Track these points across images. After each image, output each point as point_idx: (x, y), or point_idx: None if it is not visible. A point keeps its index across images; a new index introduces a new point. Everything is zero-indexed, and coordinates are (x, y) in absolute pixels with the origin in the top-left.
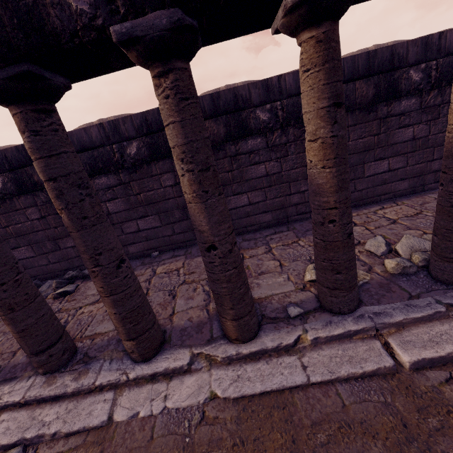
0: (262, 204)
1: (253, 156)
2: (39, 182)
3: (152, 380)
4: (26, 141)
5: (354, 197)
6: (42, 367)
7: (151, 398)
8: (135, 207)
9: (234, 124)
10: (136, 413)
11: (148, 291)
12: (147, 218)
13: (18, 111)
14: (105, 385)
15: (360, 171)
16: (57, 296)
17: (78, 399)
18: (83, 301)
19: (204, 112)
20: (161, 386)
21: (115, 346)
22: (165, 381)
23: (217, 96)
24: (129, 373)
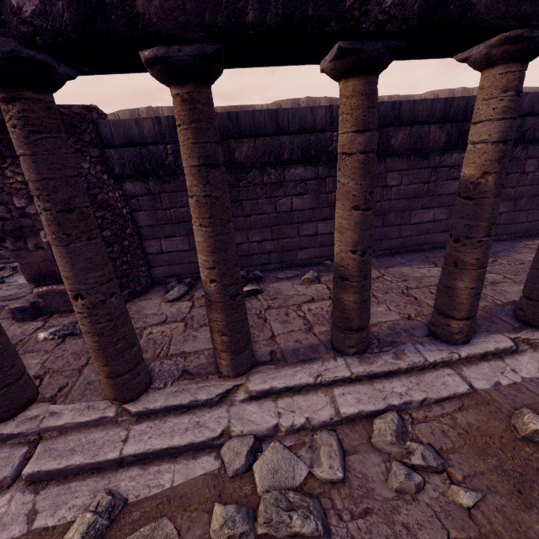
0: (444, 223)
1: (453, 171)
2: (239, 160)
3: (482, 359)
4: (506, 100)
5: (523, 228)
6: (358, 345)
7: (499, 372)
8: (322, 206)
9: (456, 134)
10: (496, 382)
11: (372, 293)
12: (329, 221)
13: (518, 69)
14: (438, 362)
15: (536, 203)
16: (247, 295)
17: (416, 375)
18: (293, 299)
19: (434, 115)
20: (498, 363)
21: (407, 333)
22: (497, 359)
23: (451, 102)
24: (459, 352)
